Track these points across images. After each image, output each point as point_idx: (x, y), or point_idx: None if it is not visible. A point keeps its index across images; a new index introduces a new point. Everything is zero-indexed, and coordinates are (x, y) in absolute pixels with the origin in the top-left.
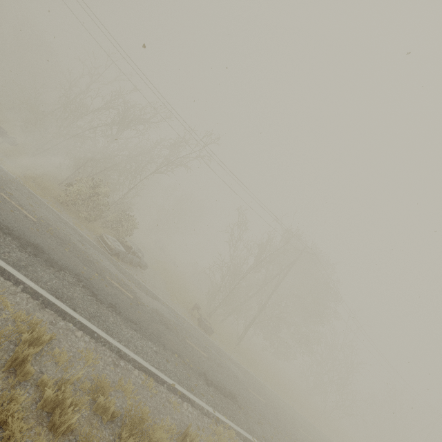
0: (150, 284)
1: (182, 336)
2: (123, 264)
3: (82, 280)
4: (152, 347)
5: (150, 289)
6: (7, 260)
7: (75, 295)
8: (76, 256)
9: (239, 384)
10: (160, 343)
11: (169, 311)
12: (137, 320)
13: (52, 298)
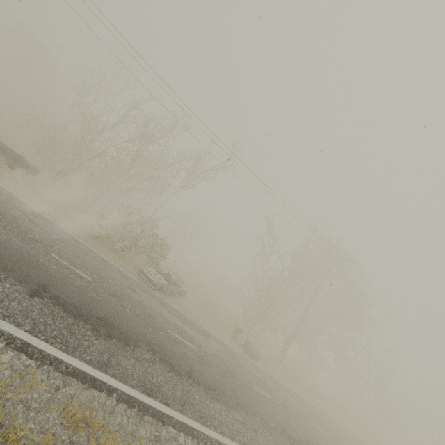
0: (193, 314)
1: (247, 381)
2: (166, 297)
3: (155, 349)
4: (238, 417)
5: (196, 321)
6: (91, 361)
7: (159, 380)
8: (137, 314)
9: (306, 424)
10: (240, 407)
11: (222, 347)
12: (212, 382)
13: (145, 399)
